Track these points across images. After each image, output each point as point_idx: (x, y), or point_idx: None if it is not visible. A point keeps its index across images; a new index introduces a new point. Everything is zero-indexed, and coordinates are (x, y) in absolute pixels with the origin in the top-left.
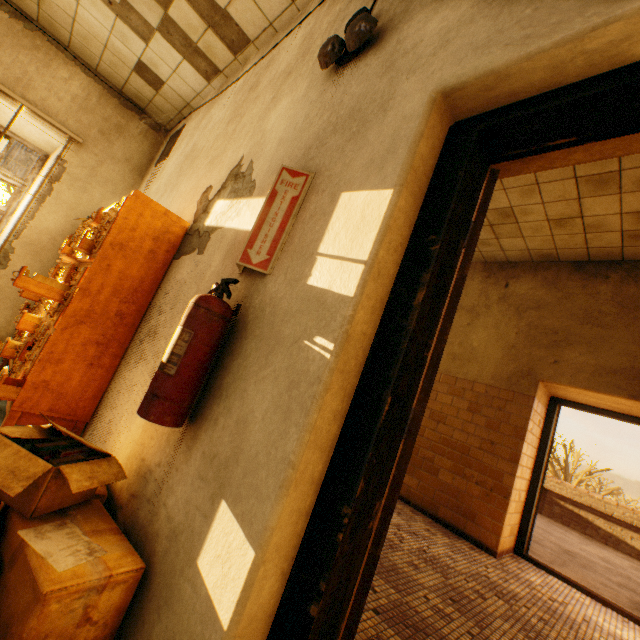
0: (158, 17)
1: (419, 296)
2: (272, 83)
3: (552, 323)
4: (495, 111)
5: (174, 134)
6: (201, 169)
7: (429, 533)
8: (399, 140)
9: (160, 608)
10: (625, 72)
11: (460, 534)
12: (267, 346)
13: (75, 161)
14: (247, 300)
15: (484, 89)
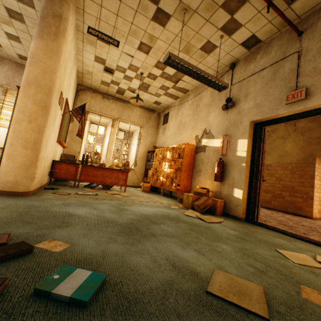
0: (163, 93)
1: (255, 154)
2: (205, 107)
3: (316, 135)
4: (260, 122)
5: (165, 114)
6: (189, 129)
7: (284, 214)
8: (245, 130)
9: (229, 203)
10: (277, 119)
11: (297, 215)
12: (232, 166)
13: (143, 132)
14: (224, 160)
15: (257, 121)
